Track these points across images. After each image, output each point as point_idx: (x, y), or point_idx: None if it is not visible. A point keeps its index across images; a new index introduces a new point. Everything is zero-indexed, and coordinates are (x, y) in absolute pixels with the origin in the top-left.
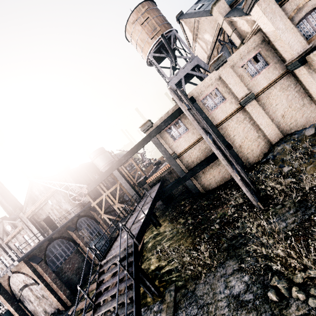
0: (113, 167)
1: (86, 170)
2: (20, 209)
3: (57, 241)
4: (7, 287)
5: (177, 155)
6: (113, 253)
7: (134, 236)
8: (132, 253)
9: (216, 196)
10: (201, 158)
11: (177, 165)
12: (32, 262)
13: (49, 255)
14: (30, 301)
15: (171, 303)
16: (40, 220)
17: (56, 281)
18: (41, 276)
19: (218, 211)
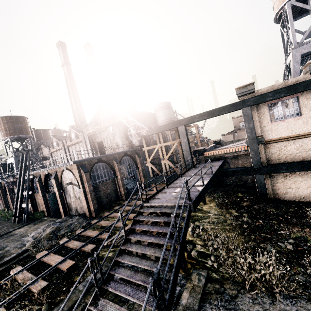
0: (182, 121)
1: (146, 117)
2: (86, 125)
3: (102, 164)
4: (59, 176)
5: (264, 140)
6: (160, 202)
7: (191, 199)
8: (180, 214)
9: (292, 211)
10: (294, 158)
11: (257, 152)
12: (81, 169)
13: (94, 170)
14: (70, 196)
15: (199, 288)
16: (95, 141)
17: (91, 193)
18: (83, 183)
19: (293, 229)
